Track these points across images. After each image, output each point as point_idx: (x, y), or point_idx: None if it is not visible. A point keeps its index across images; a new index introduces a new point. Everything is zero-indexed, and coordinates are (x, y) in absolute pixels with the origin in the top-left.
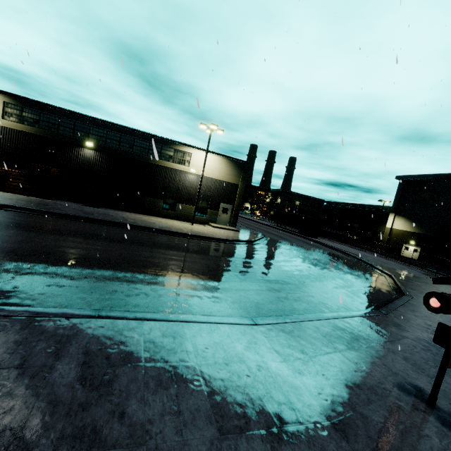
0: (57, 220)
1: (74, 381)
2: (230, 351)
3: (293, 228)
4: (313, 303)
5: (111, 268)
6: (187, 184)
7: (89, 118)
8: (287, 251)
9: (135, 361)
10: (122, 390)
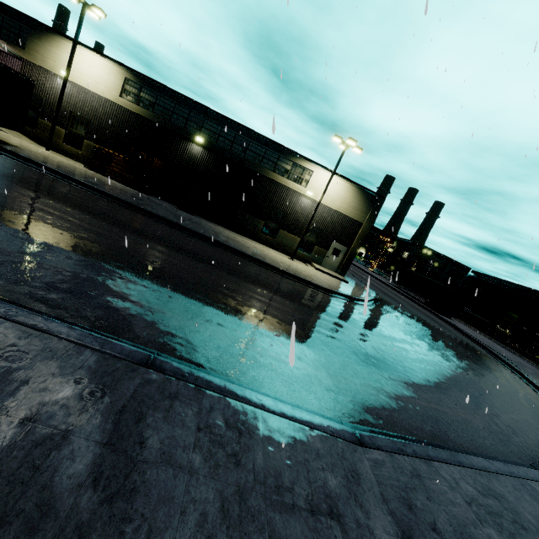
0: (145, 219)
1: (85, 473)
2: (317, 488)
3: (417, 295)
4: (445, 425)
5: (186, 294)
6: (297, 208)
7: (206, 109)
8: (407, 326)
9: (178, 461)
10: (146, 517)
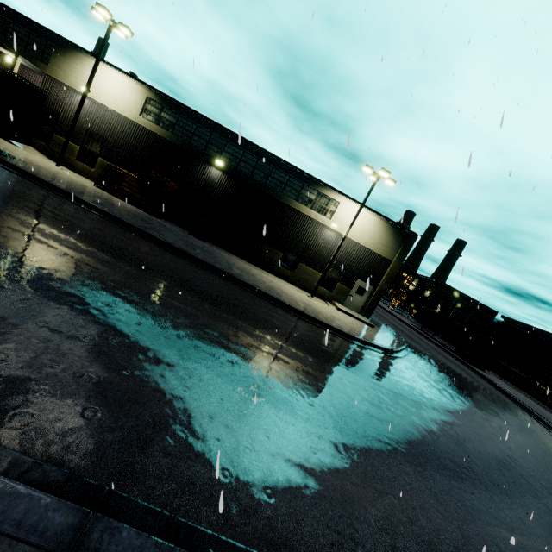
0: (149, 246)
1: None
2: None
3: (443, 340)
4: None
5: (181, 354)
6: (320, 241)
7: (229, 132)
8: (446, 386)
9: None
10: None
